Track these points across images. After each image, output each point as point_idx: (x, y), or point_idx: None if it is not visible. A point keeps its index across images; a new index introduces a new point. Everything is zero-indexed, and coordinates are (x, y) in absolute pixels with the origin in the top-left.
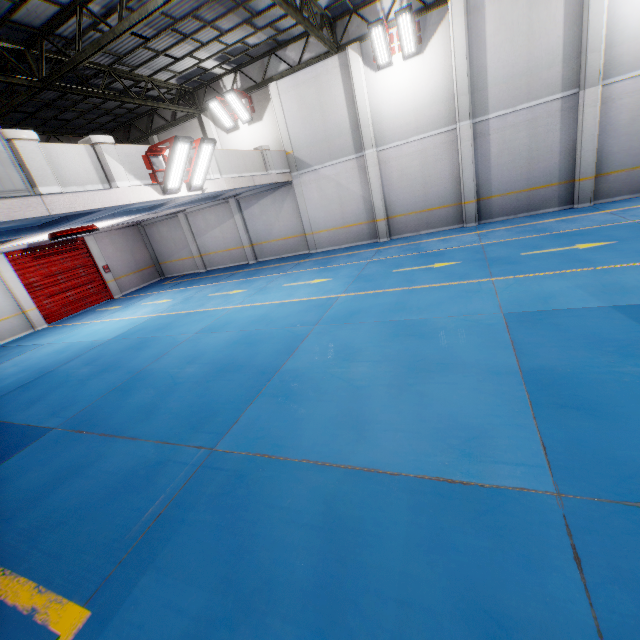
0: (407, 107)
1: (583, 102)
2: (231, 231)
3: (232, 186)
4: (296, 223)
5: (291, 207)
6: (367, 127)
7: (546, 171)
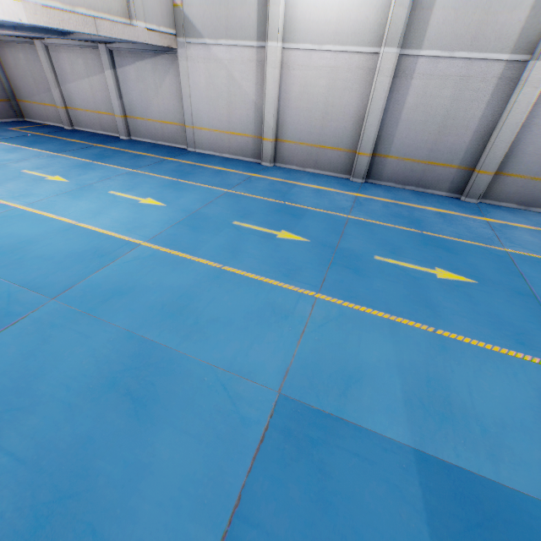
0: None
1: (526, 77)
2: (102, 89)
3: (43, 22)
4: (177, 107)
5: (174, 85)
6: (277, 6)
7: (452, 148)
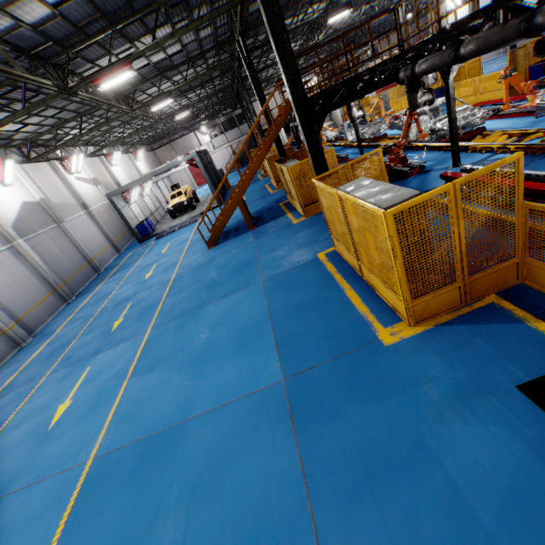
0: None
1: None
2: None
3: None
4: None
5: None
6: None
7: None
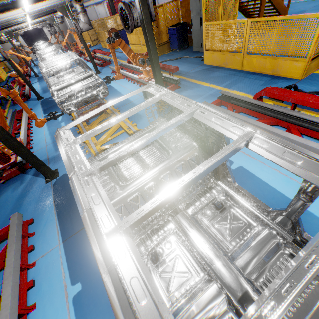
0: None
1: None
2: None
3: None
4: None
5: None
6: None
7: None
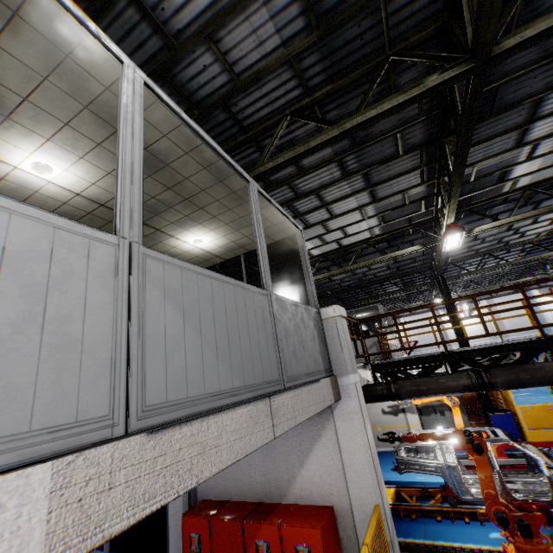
0: (469, 331)
1: None
2: None
3: None
4: None
5: None
6: (451, 337)
7: None
